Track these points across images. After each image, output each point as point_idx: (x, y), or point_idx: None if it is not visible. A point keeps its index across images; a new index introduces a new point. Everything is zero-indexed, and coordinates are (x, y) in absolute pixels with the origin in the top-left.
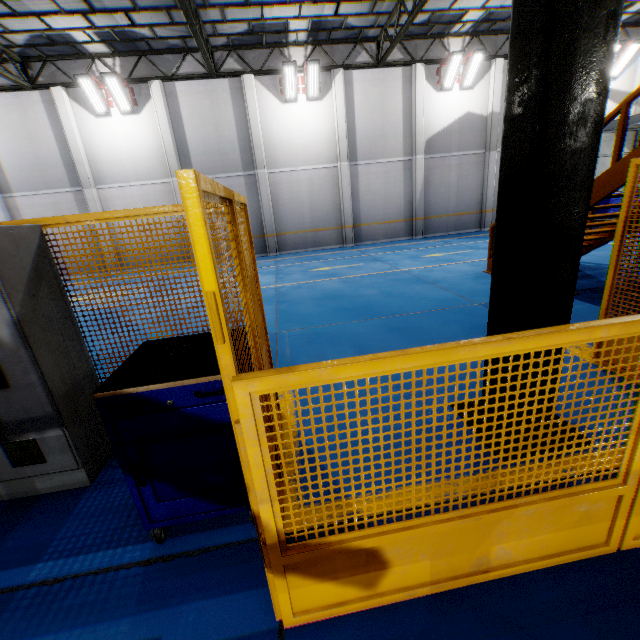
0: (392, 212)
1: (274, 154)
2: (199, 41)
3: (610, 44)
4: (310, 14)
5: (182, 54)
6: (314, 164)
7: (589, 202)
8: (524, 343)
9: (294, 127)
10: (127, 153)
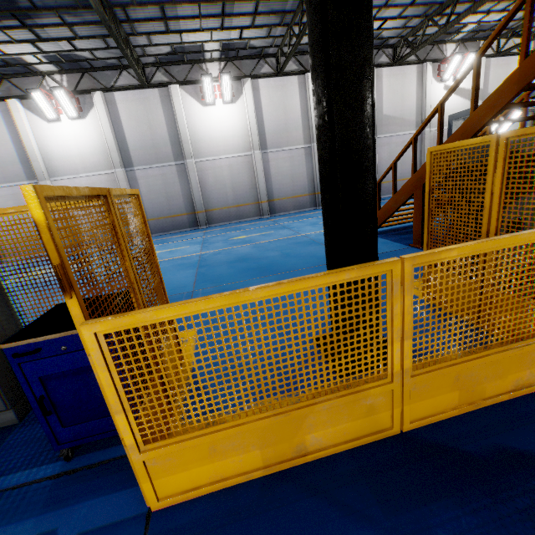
0: (298, 188)
1: (199, 146)
2: (130, 61)
3: (369, 77)
4: (220, 37)
5: (119, 70)
6: (232, 153)
7: (375, 183)
8: (291, 286)
9: (214, 125)
10: (76, 150)
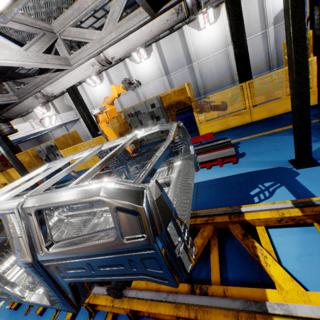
0: (258, 61)
1: (198, 54)
2: None
3: (244, 40)
4: None
5: None
6: (216, 52)
7: (249, 65)
8: (223, 91)
9: (205, 39)
10: (148, 73)
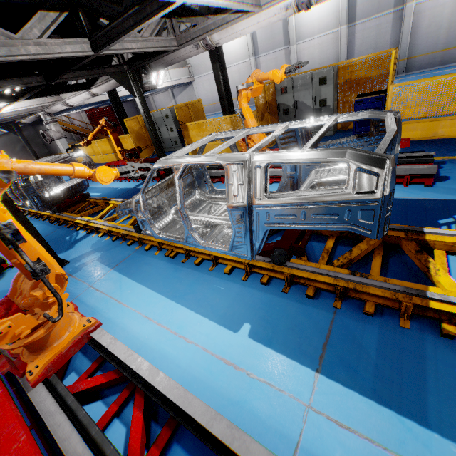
0: None
1: None
2: None
3: None
4: None
5: None
6: None
7: None
8: (452, 75)
9: None
10: (317, 16)
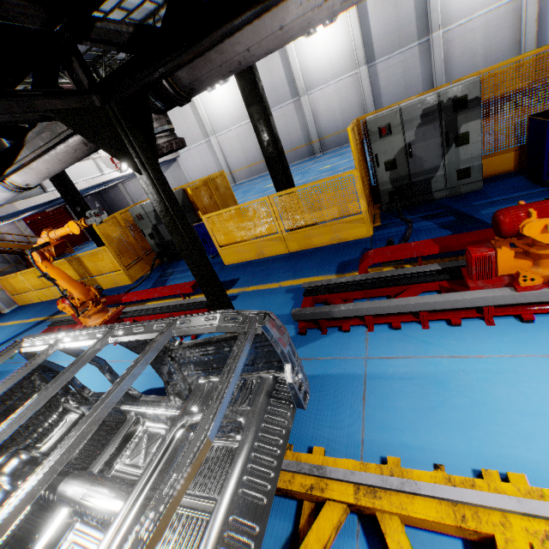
0: None
1: (449, 12)
2: None
3: None
4: None
5: None
6: (492, 5)
7: None
8: None
9: None
10: (326, 59)
